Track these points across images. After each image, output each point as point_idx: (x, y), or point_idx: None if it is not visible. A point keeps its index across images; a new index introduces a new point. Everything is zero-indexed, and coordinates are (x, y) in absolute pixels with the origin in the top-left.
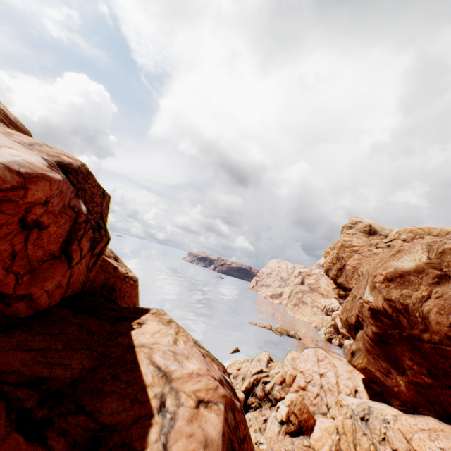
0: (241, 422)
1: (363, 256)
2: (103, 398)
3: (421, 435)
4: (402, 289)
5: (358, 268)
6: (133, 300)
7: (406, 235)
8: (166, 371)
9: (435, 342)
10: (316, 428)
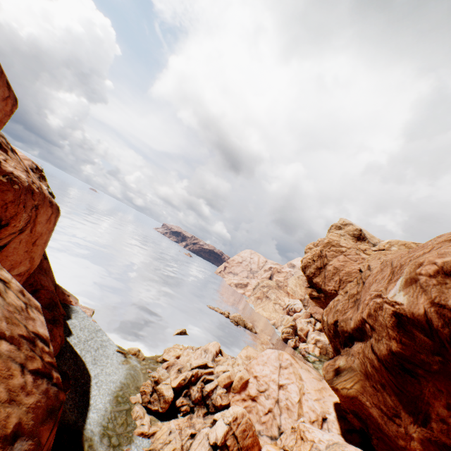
0: None
1: (349, 259)
2: None
3: None
4: None
5: (341, 270)
6: None
7: (397, 248)
8: None
9: None
10: None
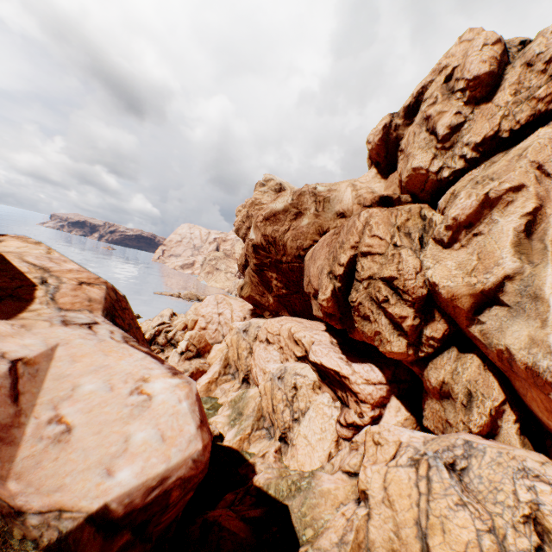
0: (124, 301)
1: None
2: None
3: (274, 322)
4: (274, 226)
5: None
6: None
7: None
8: (44, 267)
9: (289, 262)
10: (212, 351)
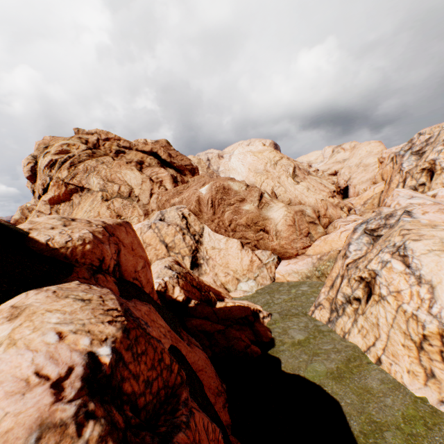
0: None
1: None
2: None
3: None
4: None
5: None
6: None
7: None
8: None
9: None
10: None
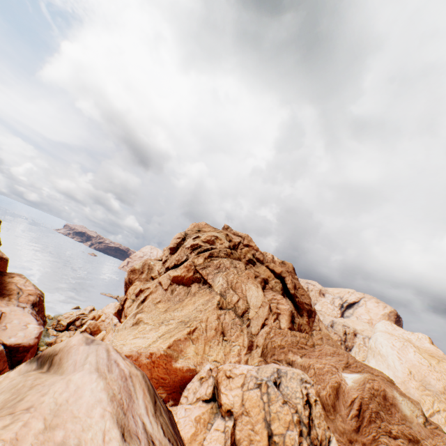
0: (42, 301)
1: None
2: (4, 290)
3: None
4: (134, 275)
5: None
6: (5, 269)
7: None
8: (21, 288)
9: None
10: (99, 334)
